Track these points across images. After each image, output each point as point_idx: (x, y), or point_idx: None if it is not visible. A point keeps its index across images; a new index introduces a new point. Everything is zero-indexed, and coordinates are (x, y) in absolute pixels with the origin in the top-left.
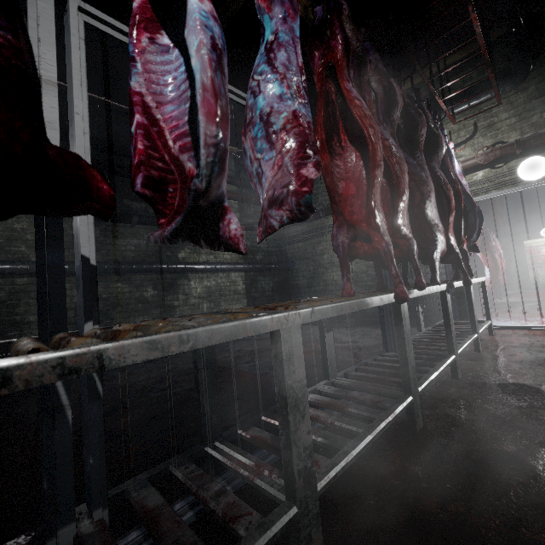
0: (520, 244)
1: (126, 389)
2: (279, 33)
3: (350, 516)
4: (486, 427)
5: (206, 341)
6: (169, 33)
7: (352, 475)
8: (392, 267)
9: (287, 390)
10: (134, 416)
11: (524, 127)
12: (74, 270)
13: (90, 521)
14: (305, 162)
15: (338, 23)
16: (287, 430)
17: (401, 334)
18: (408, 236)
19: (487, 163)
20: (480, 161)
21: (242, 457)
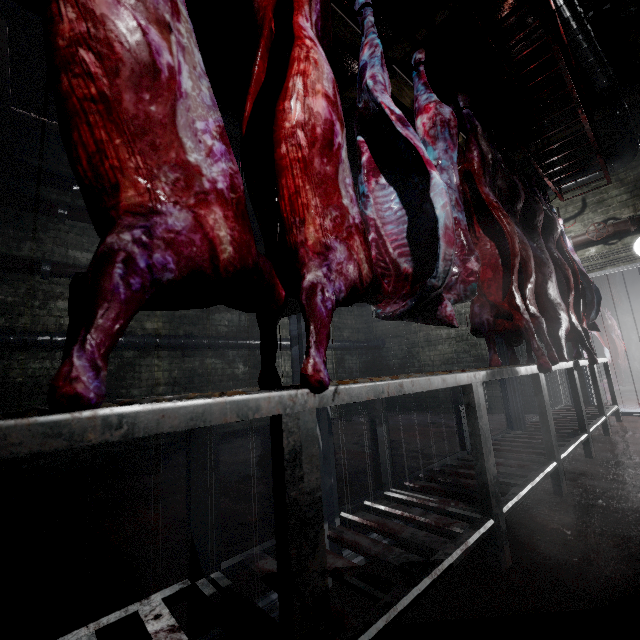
0: None
1: (241, 464)
2: (442, 160)
3: (524, 545)
4: (630, 493)
5: (441, 385)
6: (385, 176)
7: (514, 523)
8: (534, 342)
9: (480, 429)
10: (271, 484)
11: (637, 204)
12: (176, 344)
13: (333, 526)
14: (469, 258)
15: (475, 141)
16: (481, 460)
17: (541, 403)
18: (537, 314)
19: (600, 239)
20: (592, 237)
21: (424, 497)
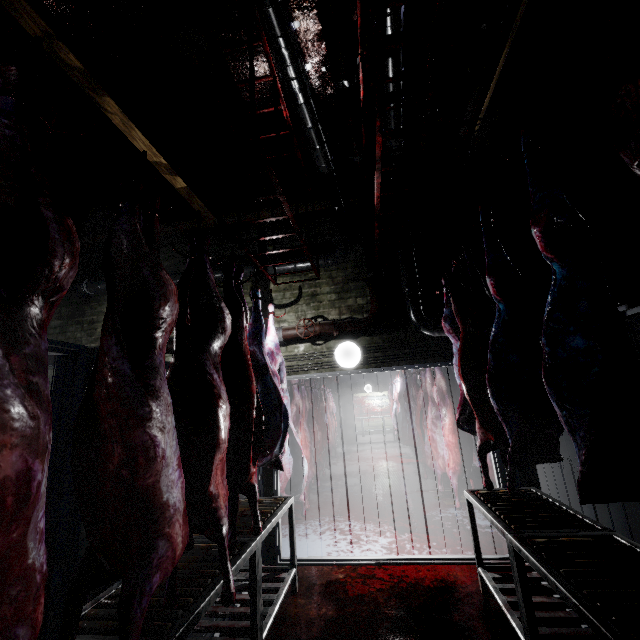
0: (350, 397)
1: None
2: None
3: None
4: None
5: None
6: None
7: None
8: None
9: None
10: None
11: (343, 307)
12: None
13: None
14: None
15: None
16: None
17: None
18: None
19: (308, 337)
20: (301, 334)
21: None
